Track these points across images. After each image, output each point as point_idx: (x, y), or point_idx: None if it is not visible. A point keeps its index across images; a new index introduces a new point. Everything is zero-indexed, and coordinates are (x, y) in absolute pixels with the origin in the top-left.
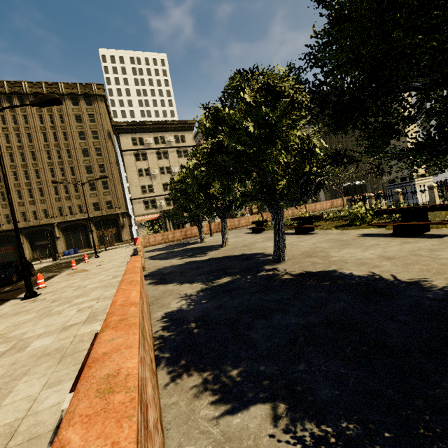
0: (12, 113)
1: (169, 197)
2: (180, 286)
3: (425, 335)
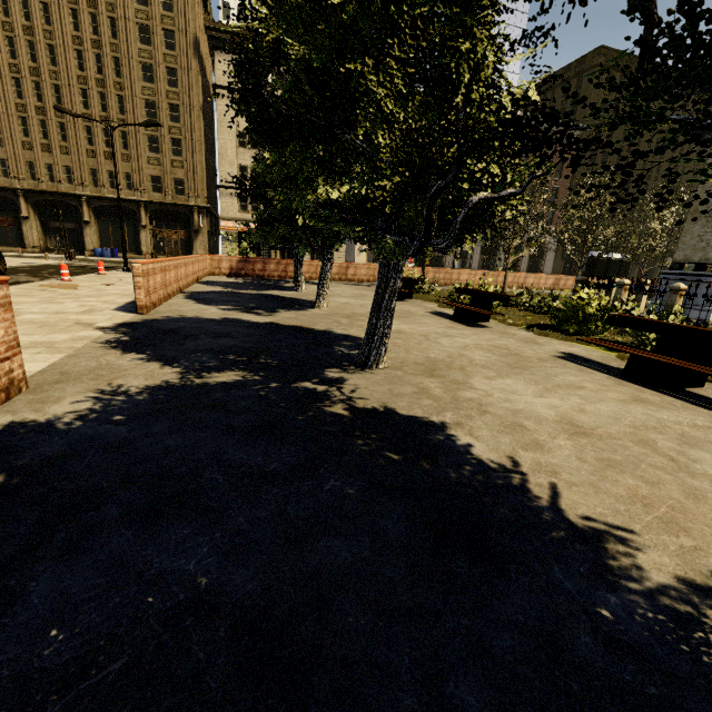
0: None
1: None
2: (140, 365)
3: None
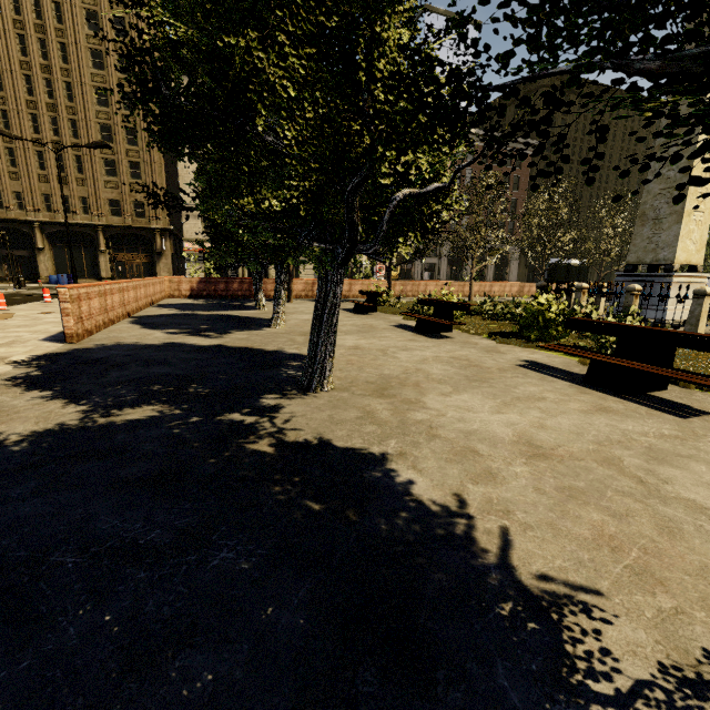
0: None
1: None
2: (38, 405)
3: None
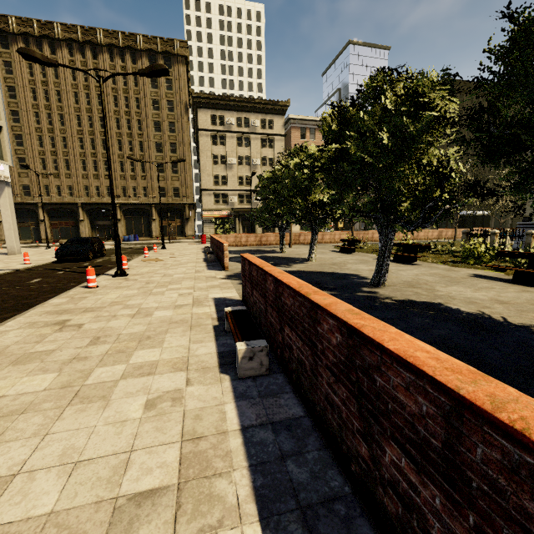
0: (84, 67)
1: (244, 193)
2: None
3: (523, 363)
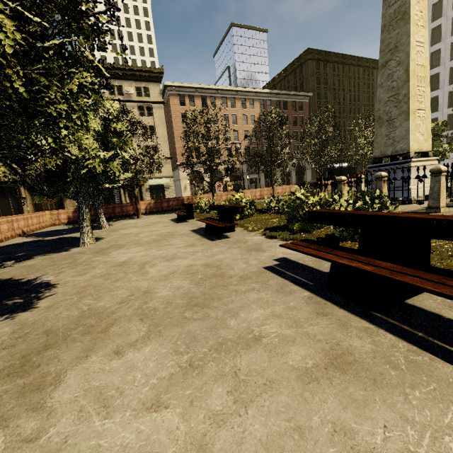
0: None
1: None
2: None
3: None
